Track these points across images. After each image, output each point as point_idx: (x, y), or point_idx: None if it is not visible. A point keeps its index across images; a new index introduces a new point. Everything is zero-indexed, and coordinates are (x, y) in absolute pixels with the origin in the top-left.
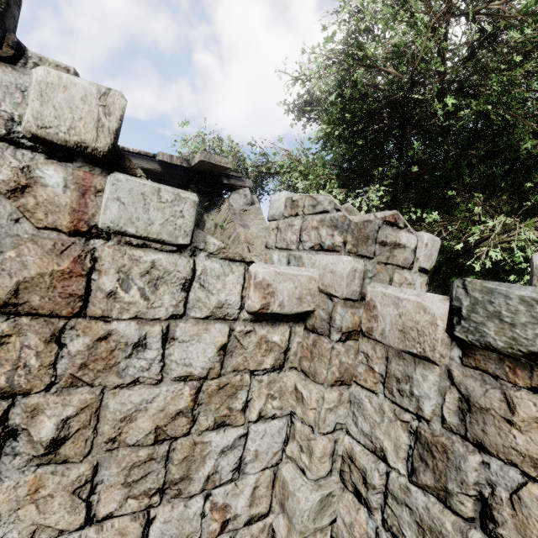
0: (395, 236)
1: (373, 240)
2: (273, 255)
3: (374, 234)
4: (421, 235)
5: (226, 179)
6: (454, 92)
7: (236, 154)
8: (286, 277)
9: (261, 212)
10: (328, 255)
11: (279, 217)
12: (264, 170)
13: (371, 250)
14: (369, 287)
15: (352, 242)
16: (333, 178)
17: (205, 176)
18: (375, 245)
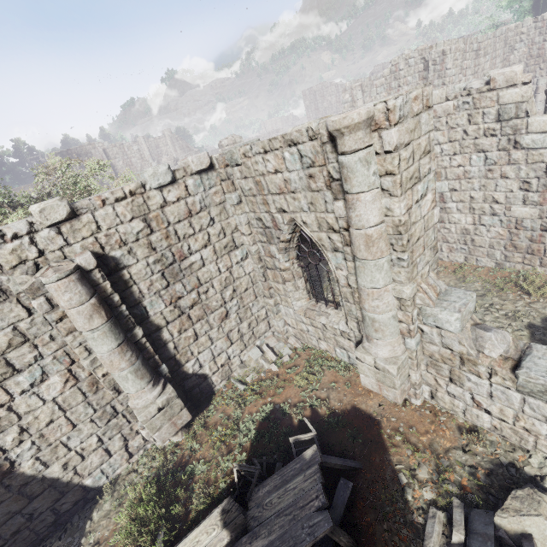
0: None
1: None
2: None
3: None
4: None
5: None
6: None
7: None
8: None
9: None
10: None
11: None
12: None
13: None
14: None
15: None
16: None
17: None
18: None
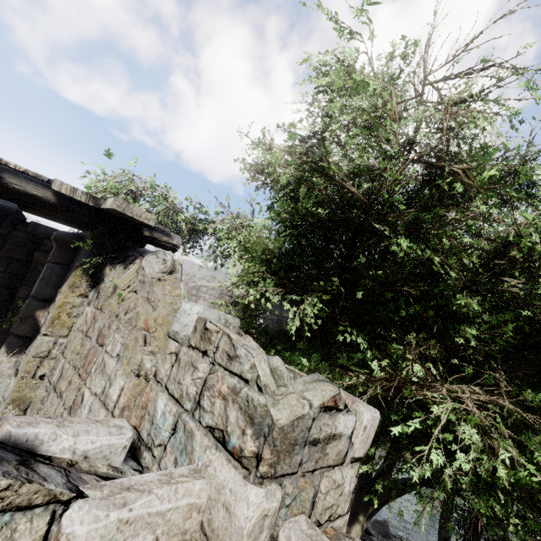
0: (331, 426)
1: (302, 444)
2: (159, 399)
3: (305, 433)
4: (361, 412)
5: (149, 230)
6: (409, 230)
7: (171, 202)
8: (140, 525)
9: (180, 285)
10: (229, 467)
11: (182, 342)
12: (201, 227)
13: (297, 460)
14: (282, 536)
15: (270, 461)
16: (272, 271)
17: (120, 221)
18: (303, 451)
